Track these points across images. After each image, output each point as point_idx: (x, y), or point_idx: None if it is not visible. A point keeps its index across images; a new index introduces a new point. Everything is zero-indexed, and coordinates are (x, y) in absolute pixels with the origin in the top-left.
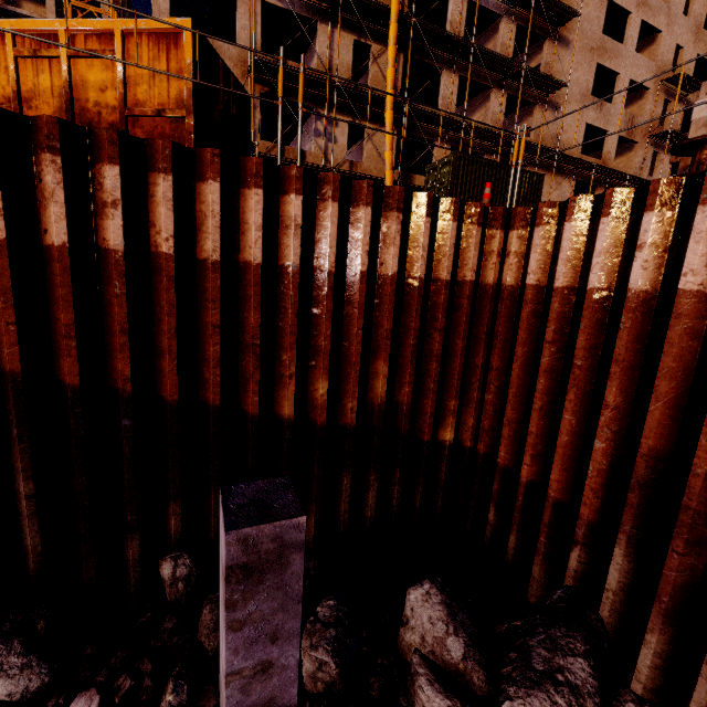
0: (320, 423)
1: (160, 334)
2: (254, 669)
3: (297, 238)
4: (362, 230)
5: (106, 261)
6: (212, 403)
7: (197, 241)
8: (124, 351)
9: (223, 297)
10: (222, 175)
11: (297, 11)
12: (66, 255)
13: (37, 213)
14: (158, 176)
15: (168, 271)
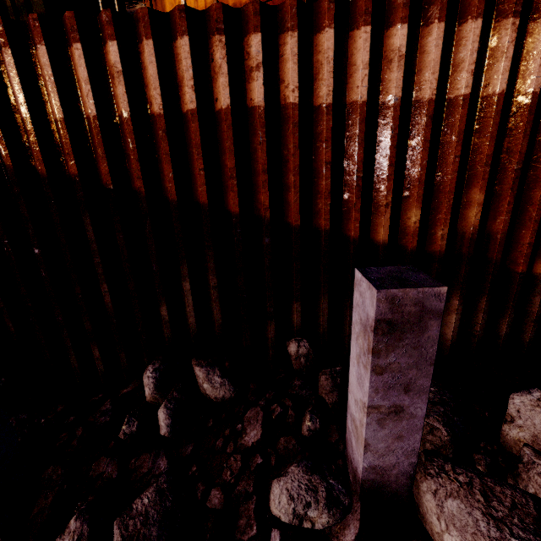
0: (411, 248)
1: (287, 172)
2: (388, 409)
3: (400, 69)
4: (469, 48)
5: (252, 117)
6: (323, 228)
7: (313, 90)
8: (264, 187)
9: (333, 137)
10: (335, 21)
11: None
12: (229, 115)
13: (211, 87)
14: (287, 35)
15: (293, 118)
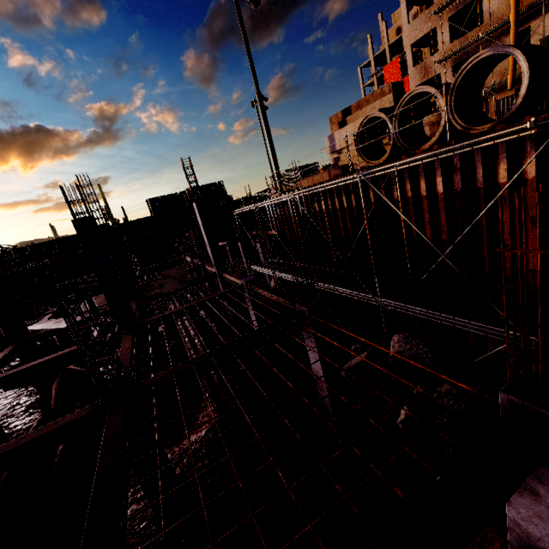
0: None
1: None
2: None
3: None
4: None
5: None
6: None
7: None
8: None
9: None
10: None
11: (467, 2)
12: None
13: None
14: None
15: None
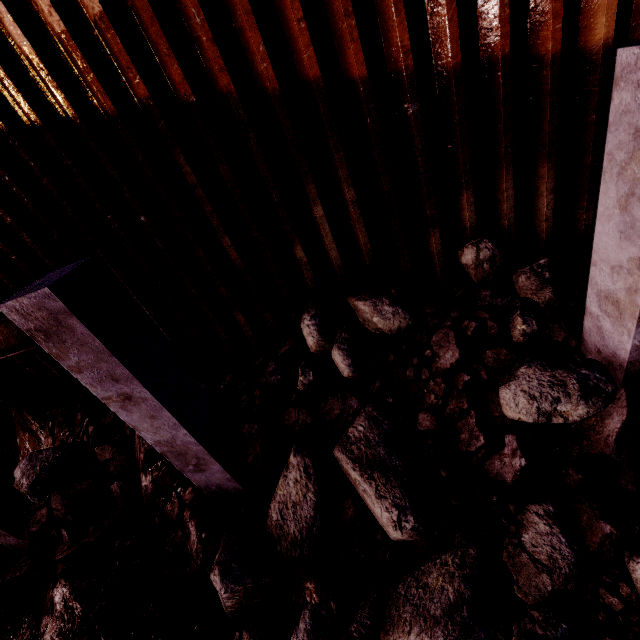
0: None
1: None
2: None
3: None
4: None
5: None
6: (500, 54)
7: None
8: (399, 13)
9: None
10: None
11: None
12: None
13: None
14: None
15: None
